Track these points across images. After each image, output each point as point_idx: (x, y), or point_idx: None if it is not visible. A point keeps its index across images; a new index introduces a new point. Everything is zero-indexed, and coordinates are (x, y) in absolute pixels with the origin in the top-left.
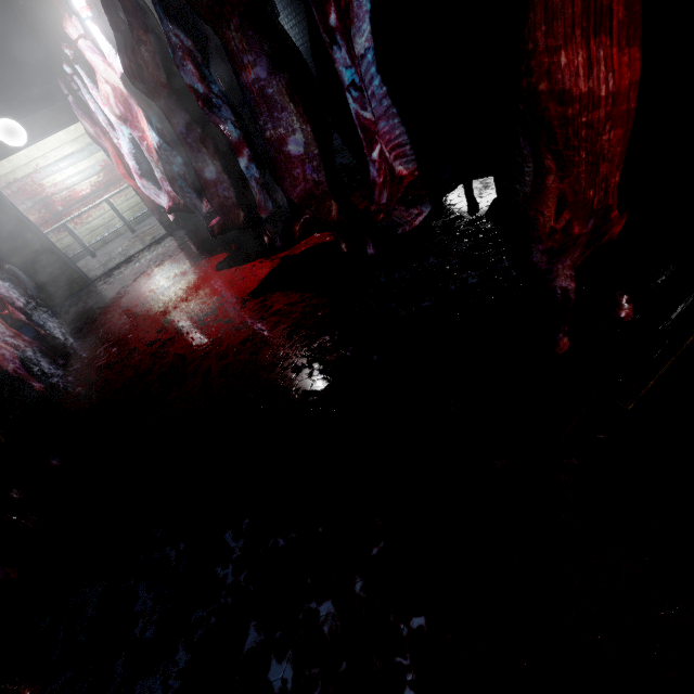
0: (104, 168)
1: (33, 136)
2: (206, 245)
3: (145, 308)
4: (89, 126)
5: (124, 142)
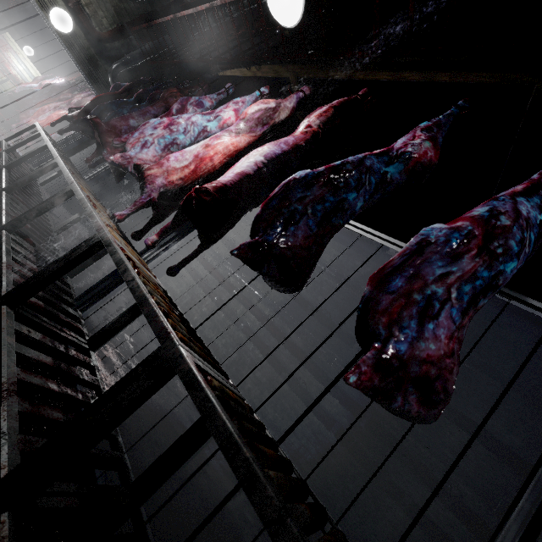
0: None
1: (31, 58)
2: (0, 106)
3: None
4: (40, 78)
5: (36, 85)
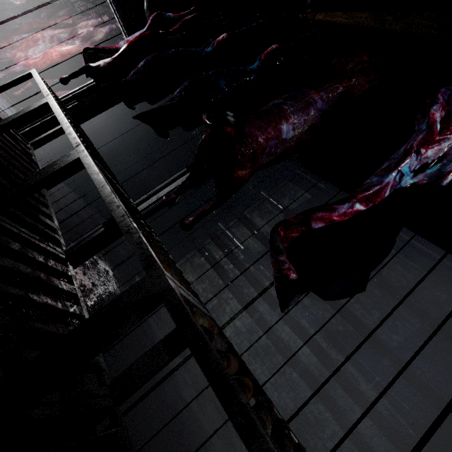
0: None
1: None
2: None
3: None
4: None
5: None
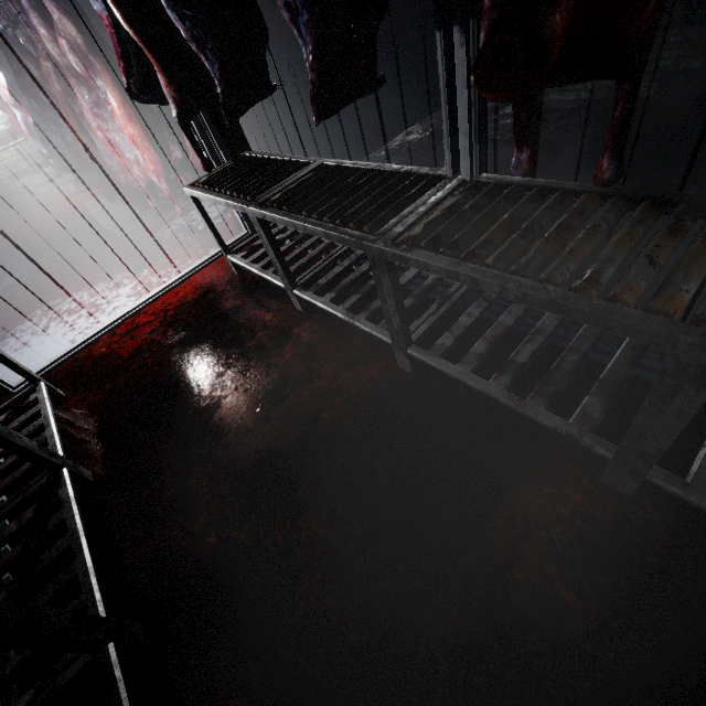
0: (11, 120)
1: None
2: (79, 182)
3: (35, 212)
4: None
5: (18, 115)
